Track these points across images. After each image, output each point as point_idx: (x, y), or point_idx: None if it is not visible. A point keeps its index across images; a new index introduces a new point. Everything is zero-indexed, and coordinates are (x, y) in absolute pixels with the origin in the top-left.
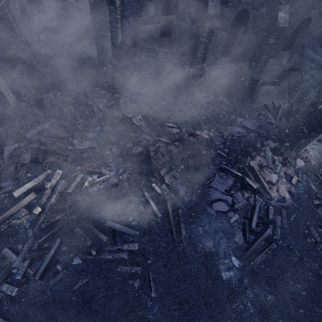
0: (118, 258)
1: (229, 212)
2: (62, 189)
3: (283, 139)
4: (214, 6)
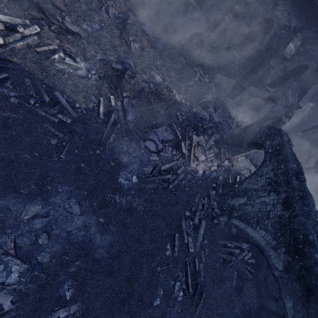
0: (50, 118)
1: (154, 153)
2: (32, 44)
3: (228, 139)
4: None
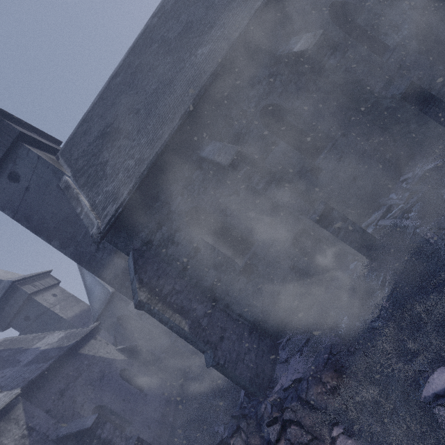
0: None
1: None
2: None
3: None
4: (225, 153)
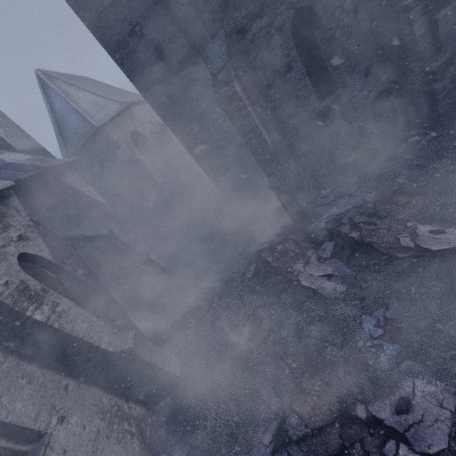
0: None
1: None
2: None
3: None
4: None
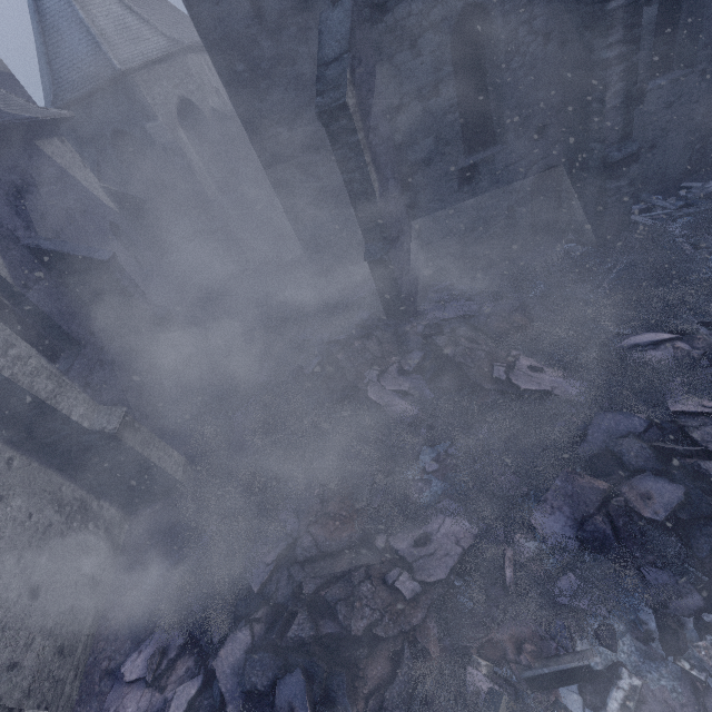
0: None
1: None
2: None
3: None
4: None
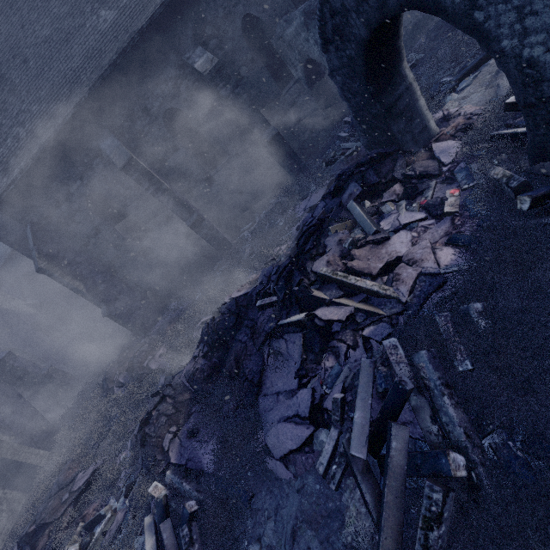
0: None
1: (314, 435)
2: None
3: (368, 158)
4: (120, 156)
